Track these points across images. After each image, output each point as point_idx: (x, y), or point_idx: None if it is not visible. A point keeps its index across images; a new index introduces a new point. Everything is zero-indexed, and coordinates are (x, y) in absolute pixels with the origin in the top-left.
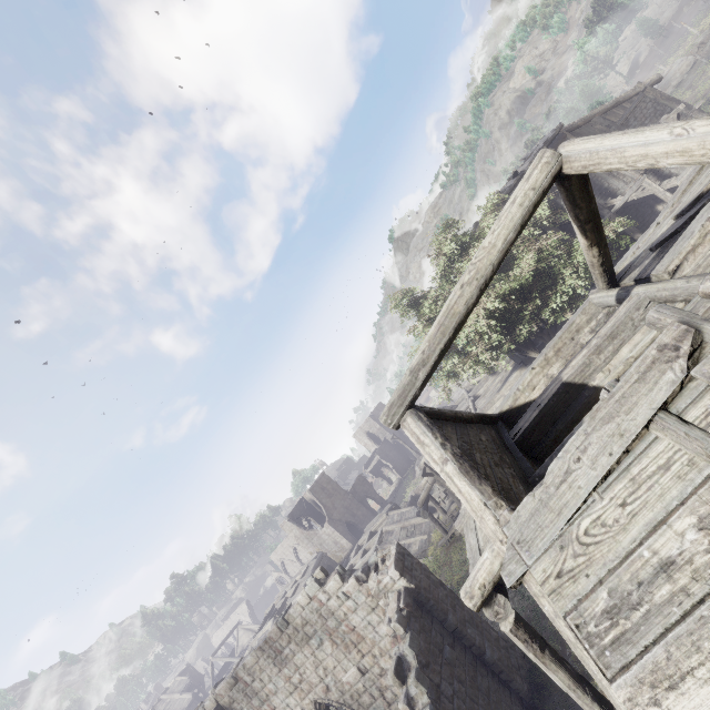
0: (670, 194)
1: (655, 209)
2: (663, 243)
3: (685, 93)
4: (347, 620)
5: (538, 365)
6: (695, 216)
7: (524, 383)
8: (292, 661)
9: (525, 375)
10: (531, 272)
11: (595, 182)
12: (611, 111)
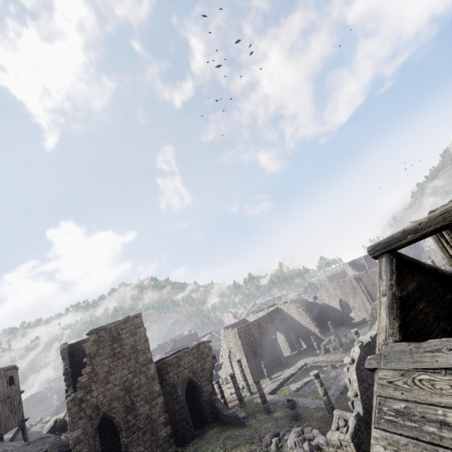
0: None
1: None
2: None
3: None
4: None
5: None
6: None
7: None
8: None
9: None
10: None
11: None
12: None
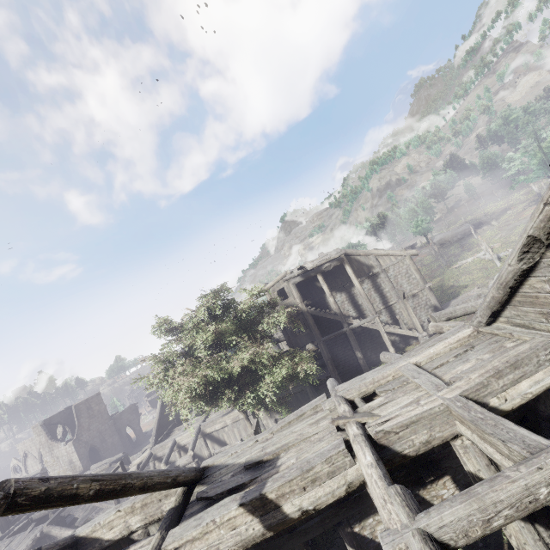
0: (387, 336)
1: (381, 335)
2: (203, 499)
3: (459, 248)
4: None
5: (124, 510)
6: (233, 490)
7: (106, 520)
8: None
9: (112, 512)
10: (240, 370)
11: (355, 297)
12: (383, 257)
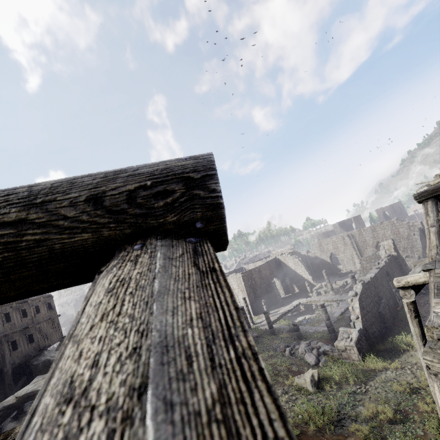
0: None
1: None
2: None
3: None
4: (398, 229)
5: None
6: None
7: None
8: (377, 232)
9: None
10: None
11: None
12: None
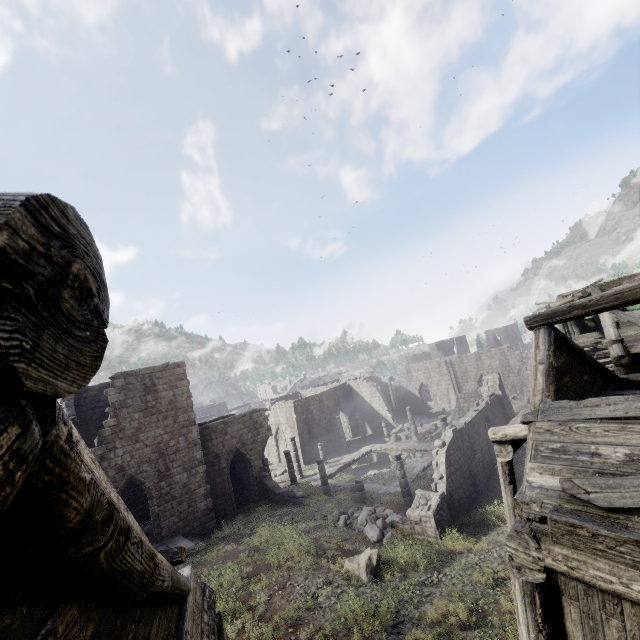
0: None
1: None
2: None
3: None
4: (508, 360)
5: None
6: None
7: None
8: (482, 361)
9: None
10: None
11: None
12: None
